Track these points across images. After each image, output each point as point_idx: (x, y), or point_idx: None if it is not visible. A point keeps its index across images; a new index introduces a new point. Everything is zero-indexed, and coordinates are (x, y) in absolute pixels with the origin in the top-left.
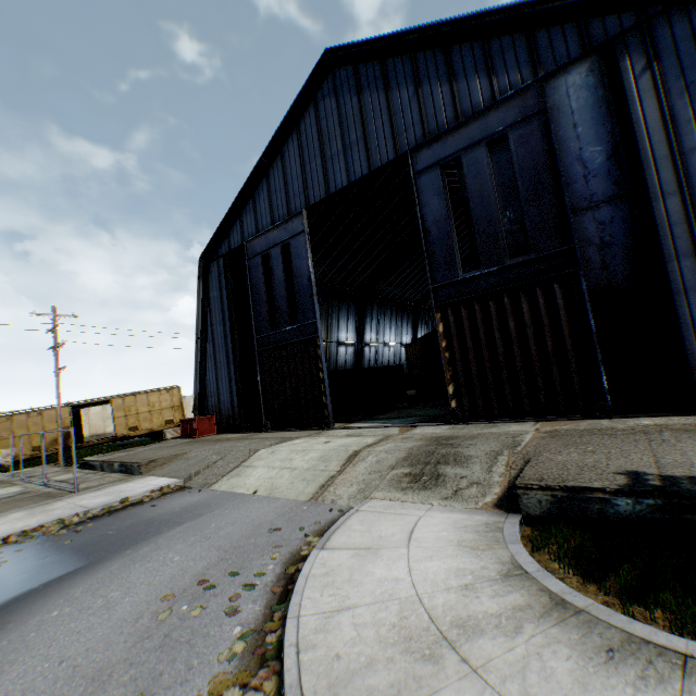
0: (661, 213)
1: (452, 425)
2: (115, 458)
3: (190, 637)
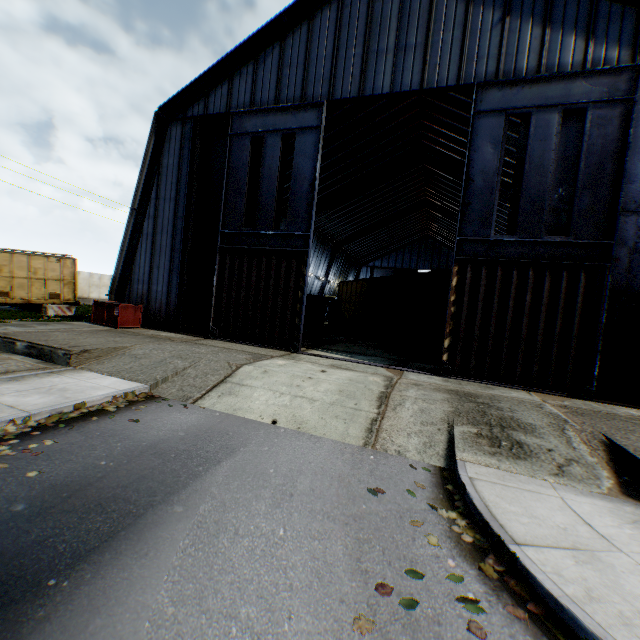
0: None
1: (442, 377)
2: (13, 334)
3: None
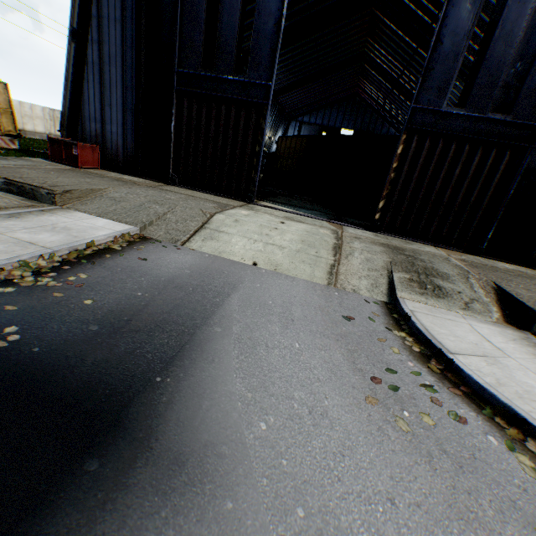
0: None
1: (372, 232)
2: None
3: (470, 453)
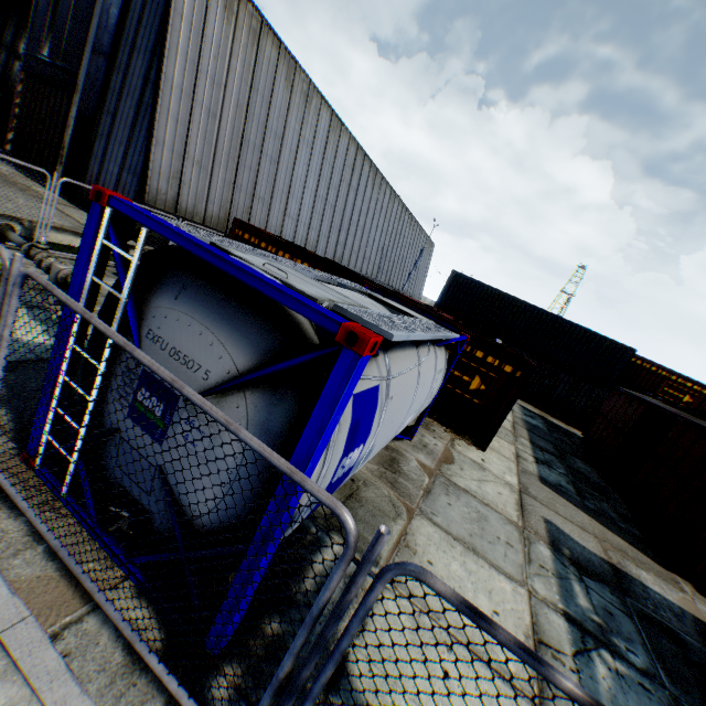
0: (116, 82)
1: None
2: None
3: None
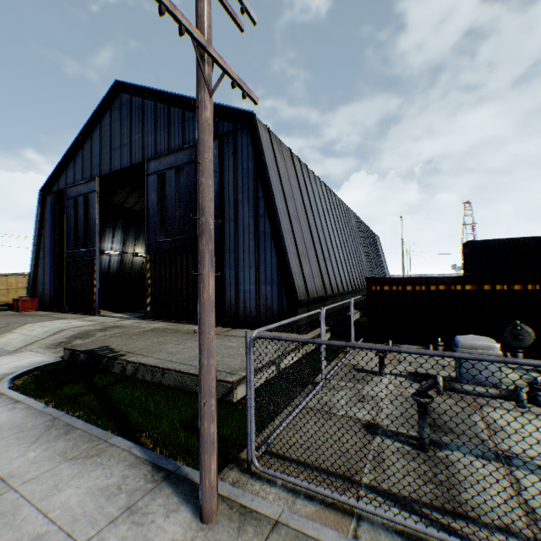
0: (228, 229)
1: (144, 320)
2: None
3: None
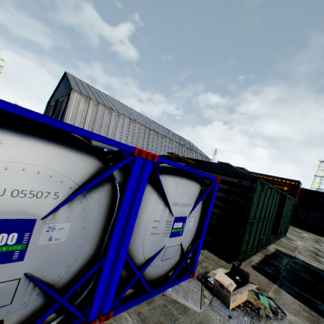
0: None
1: None
2: None
3: None
